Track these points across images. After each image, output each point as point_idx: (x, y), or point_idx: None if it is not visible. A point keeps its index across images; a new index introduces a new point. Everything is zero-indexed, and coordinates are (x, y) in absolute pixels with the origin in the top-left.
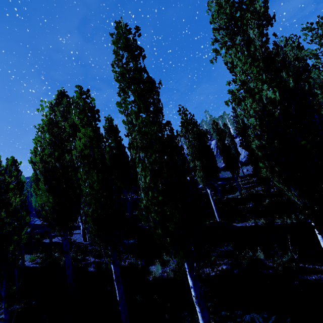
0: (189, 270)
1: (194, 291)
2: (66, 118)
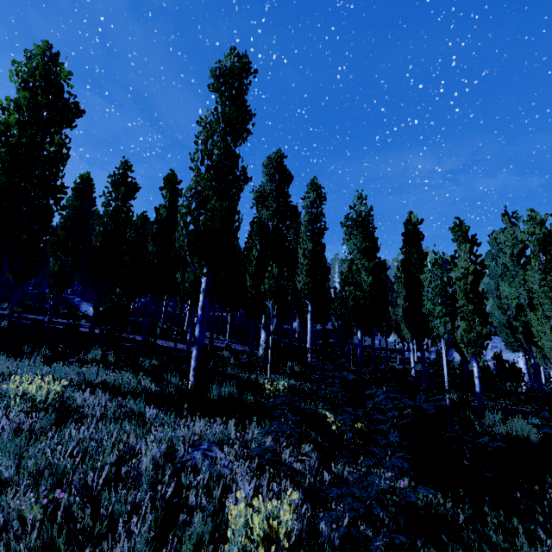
0: None
1: None
2: (319, 202)
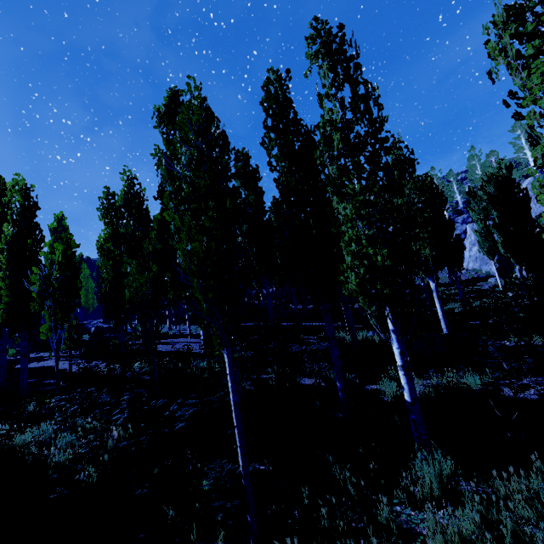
0: None
1: None
2: None
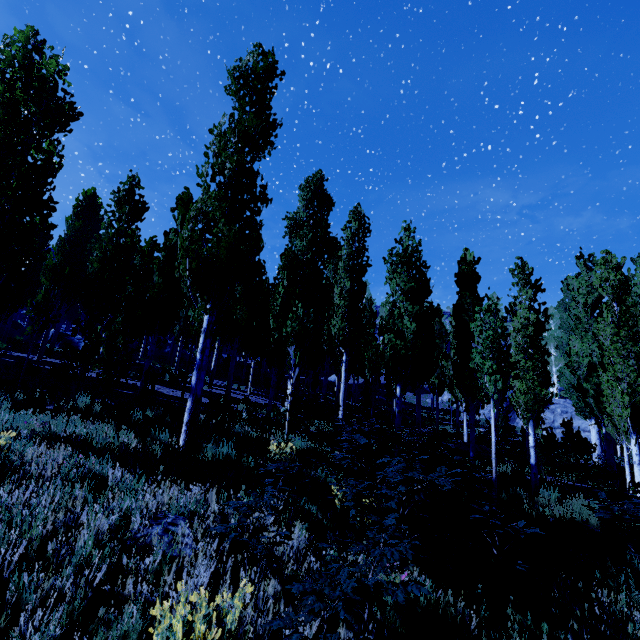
0: (638, 443)
1: (639, 457)
2: (362, 234)
